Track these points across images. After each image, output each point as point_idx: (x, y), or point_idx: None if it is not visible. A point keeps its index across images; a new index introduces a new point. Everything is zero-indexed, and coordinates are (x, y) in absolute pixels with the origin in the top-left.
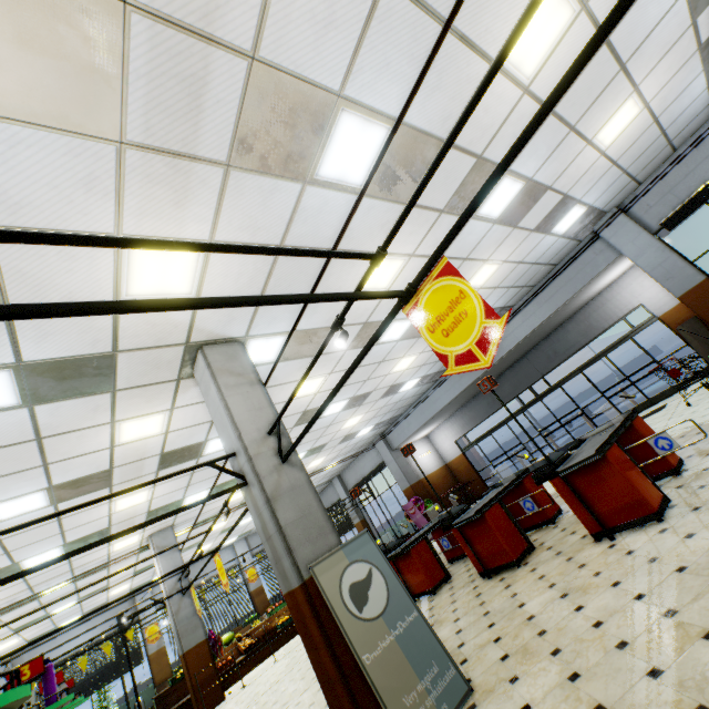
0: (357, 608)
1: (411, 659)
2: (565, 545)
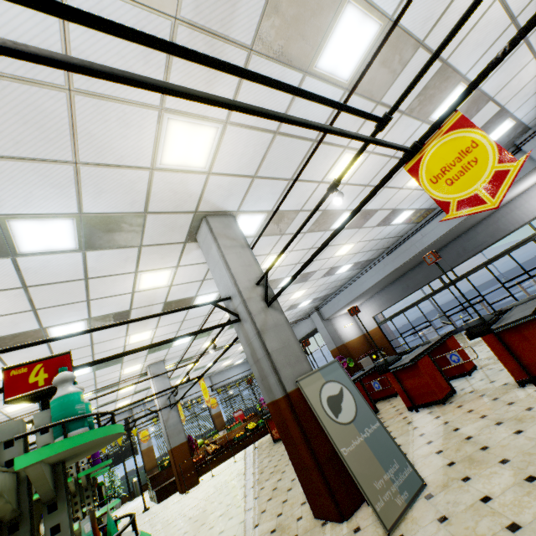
0: (334, 414)
1: (377, 456)
2: (487, 390)
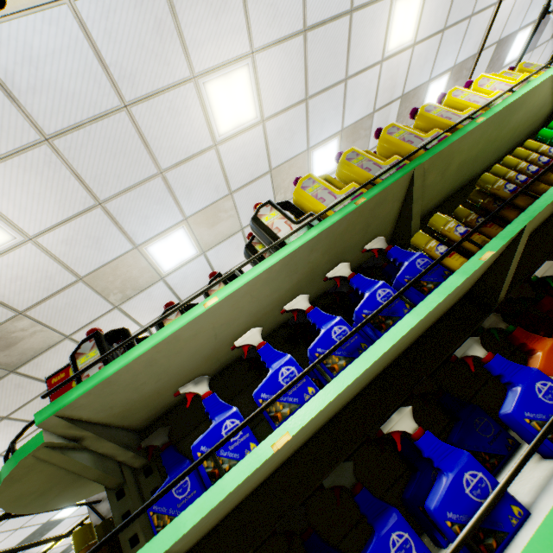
0: None
1: None
2: None
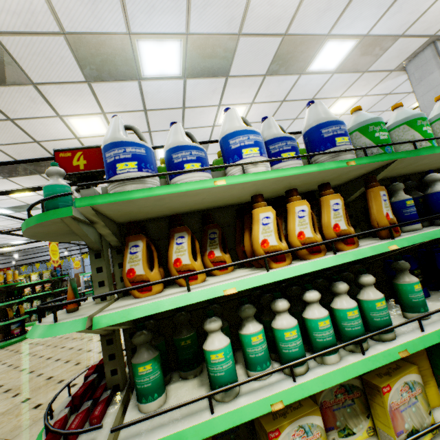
0: None
1: None
2: None
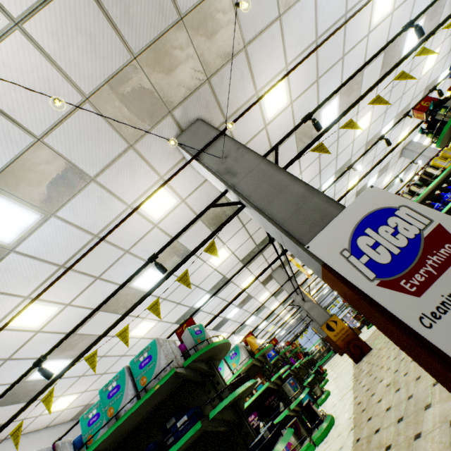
0: None
1: None
2: None
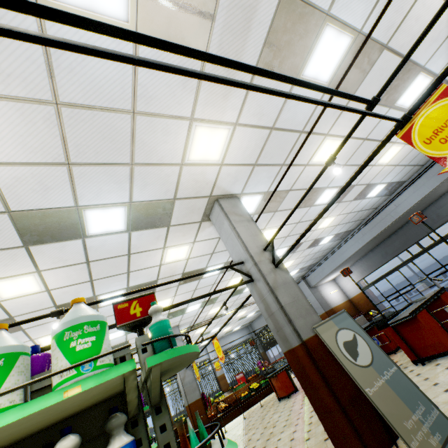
0: (352, 358)
1: (401, 397)
2: None
